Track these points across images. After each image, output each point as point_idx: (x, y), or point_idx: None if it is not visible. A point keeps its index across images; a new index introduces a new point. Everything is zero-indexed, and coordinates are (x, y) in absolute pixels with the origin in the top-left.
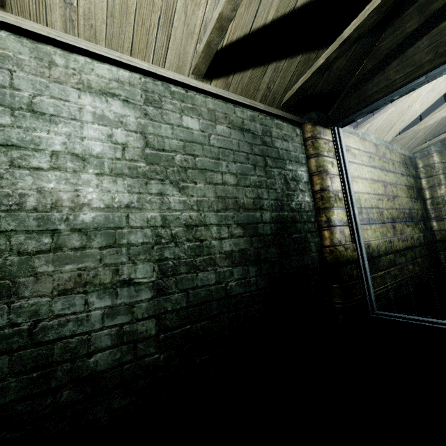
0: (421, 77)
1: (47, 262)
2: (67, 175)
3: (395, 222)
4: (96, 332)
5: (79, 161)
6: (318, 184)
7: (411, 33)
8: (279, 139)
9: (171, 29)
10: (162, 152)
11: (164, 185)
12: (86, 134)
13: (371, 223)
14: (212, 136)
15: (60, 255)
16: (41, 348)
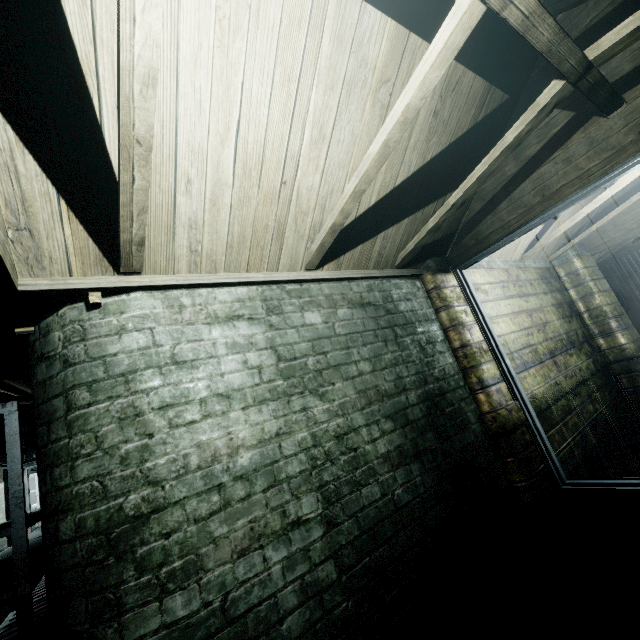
0: (536, 219)
1: (221, 523)
2: (218, 420)
3: (555, 356)
4: (281, 591)
5: (224, 400)
6: (457, 340)
7: (512, 176)
8: (402, 301)
9: (283, 240)
10: (295, 361)
11: (304, 398)
12: (224, 369)
13: (528, 367)
14: (336, 324)
15: (231, 511)
16: (236, 625)
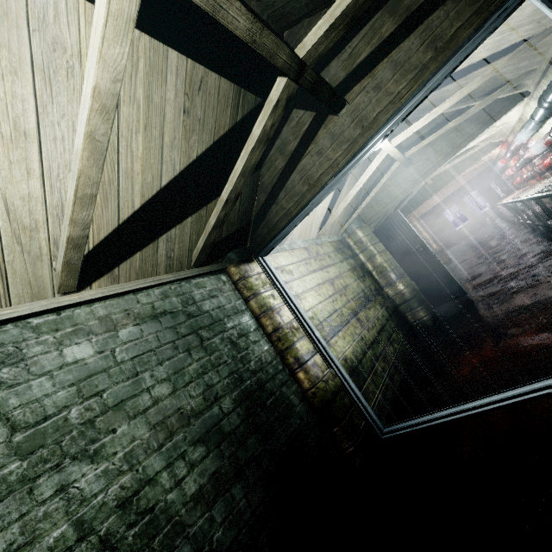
0: (308, 205)
1: None
2: None
3: (357, 313)
4: None
5: None
6: (269, 325)
7: (282, 169)
8: (206, 300)
9: (3, 266)
10: (45, 422)
11: (63, 471)
12: None
13: (337, 331)
14: (116, 350)
15: None
16: None
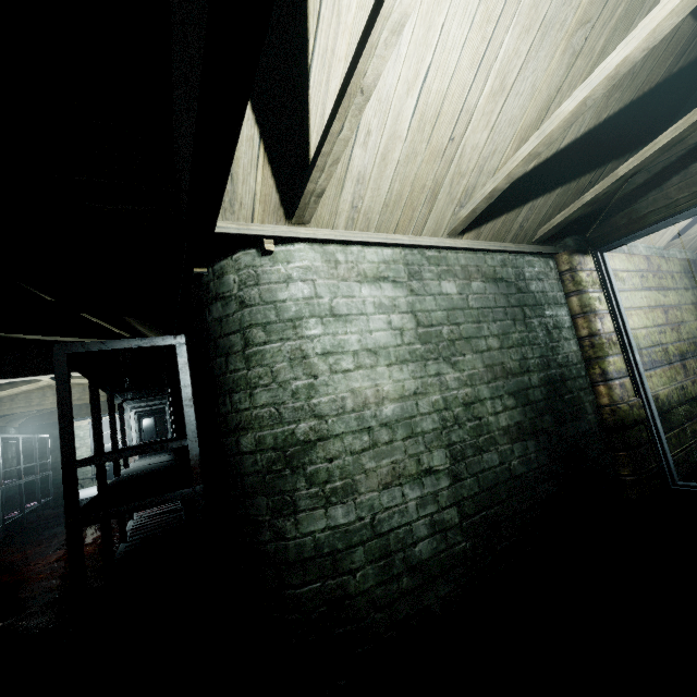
0: None
1: (370, 459)
2: (368, 372)
3: (685, 359)
4: (415, 522)
5: (372, 355)
6: (586, 328)
7: (694, 145)
8: (533, 280)
9: (434, 202)
10: (431, 328)
11: (438, 364)
12: (372, 327)
13: (655, 367)
14: (469, 296)
15: (377, 451)
16: (381, 539)
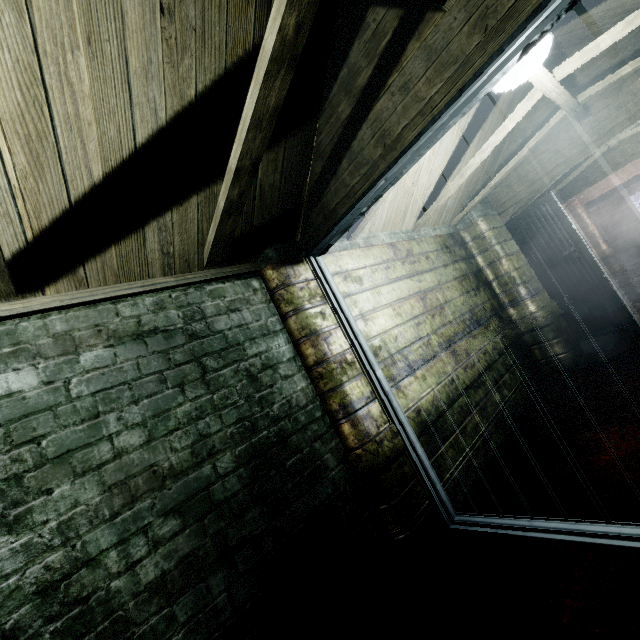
0: (380, 181)
1: None
2: None
3: (454, 343)
4: None
5: None
6: (309, 356)
7: (347, 120)
8: (222, 314)
9: None
10: None
11: None
12: None
13: (415, 369)
14: (73, 380)
15: None
16: None
